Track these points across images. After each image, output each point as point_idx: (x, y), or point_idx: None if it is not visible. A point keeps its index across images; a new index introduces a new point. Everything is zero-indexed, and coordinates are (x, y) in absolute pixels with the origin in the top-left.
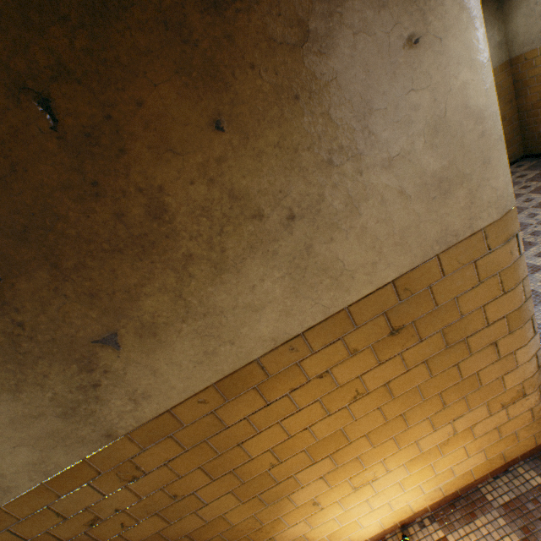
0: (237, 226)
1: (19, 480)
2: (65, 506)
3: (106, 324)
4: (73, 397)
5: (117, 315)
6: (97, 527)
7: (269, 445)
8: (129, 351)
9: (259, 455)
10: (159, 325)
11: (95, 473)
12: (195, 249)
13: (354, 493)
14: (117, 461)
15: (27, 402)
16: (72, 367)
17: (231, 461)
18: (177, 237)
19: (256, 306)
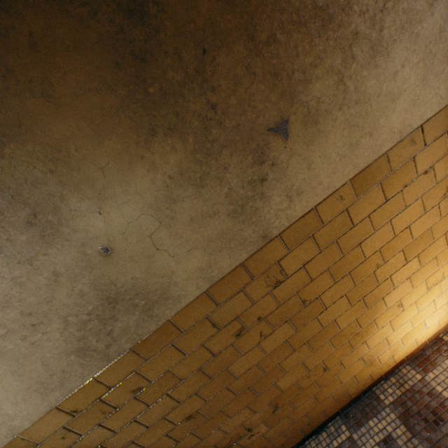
0: (395, 2)
1: (188, 288)
2: (220, 316)
3: (282, 109)
4: (243, 193)
5: (291, 100)
6: (241, 337)
7: (378, 246)
8: (294, 141)
9: (370, 256)
10: (321, 113)
11: (248, 279)
12: (361, 27)
13: (426, 294)
14: (266, 265)
15: (206, 199)
16: (247, 158)
17: (349, 264)
18: (350, 11)
19: (394, 94)
